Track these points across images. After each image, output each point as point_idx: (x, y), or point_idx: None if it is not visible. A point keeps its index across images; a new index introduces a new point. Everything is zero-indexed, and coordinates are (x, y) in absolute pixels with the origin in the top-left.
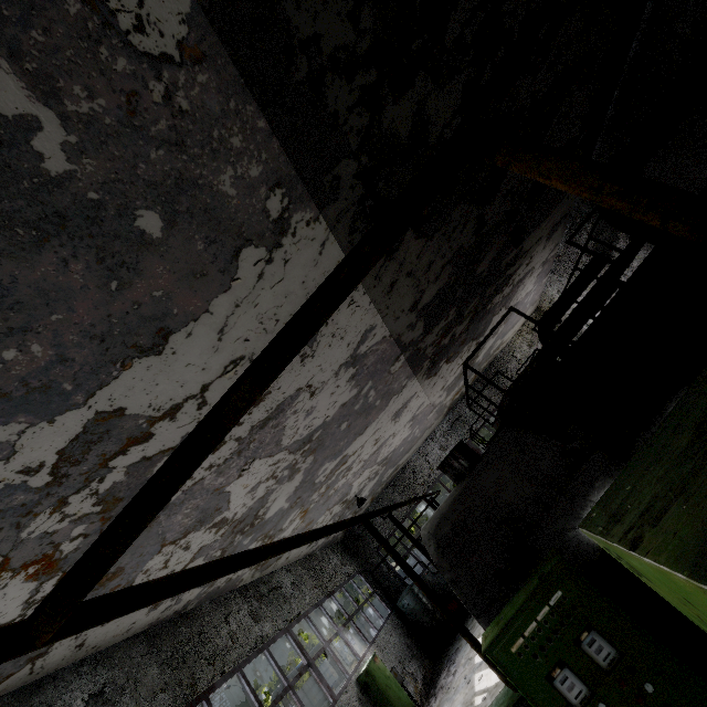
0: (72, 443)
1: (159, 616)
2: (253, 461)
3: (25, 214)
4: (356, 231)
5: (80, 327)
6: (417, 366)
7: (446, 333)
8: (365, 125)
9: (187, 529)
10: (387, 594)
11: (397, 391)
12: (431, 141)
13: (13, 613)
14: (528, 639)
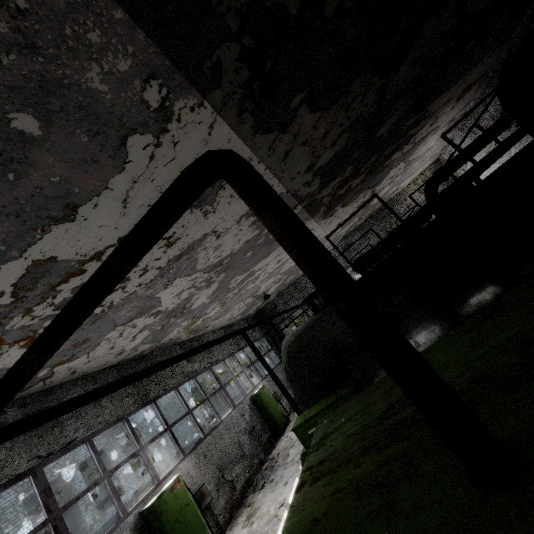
0: (21, 279)
1: (124, 358)
2: (174, 279)
3: None
4: (245, 111)
5: None
6: (313, 211)
7: (343, 185)
8: (244, 3)
9: (131, 318)
10: (280, 351)
11: None
12: (327, 13)
13: None
14: None
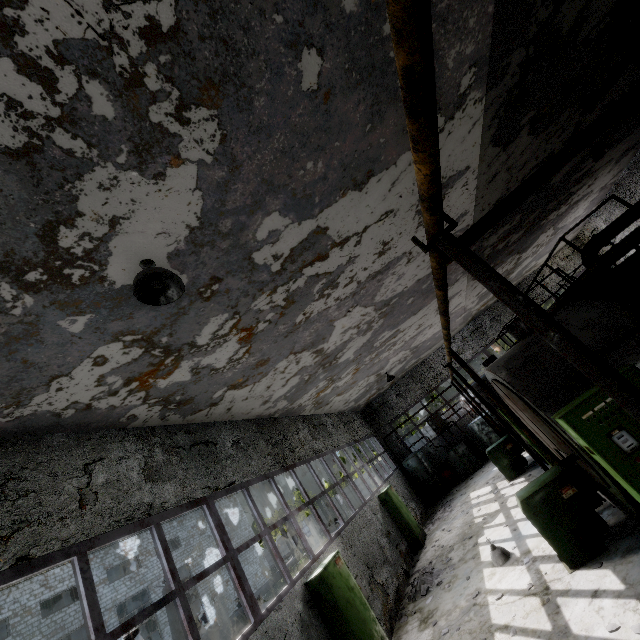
0: (298, 245)
1: (262, 412)
2: (356, 306)
3: (361, 63)
4: (497, 117)
5: (341, 155)
6: None
7: (505, 238)
8: (545, 18)
9: (305, 346)
10: (394, 455)
11: (451, 283)
12: (579, 40)
13: (222, 363)
14: (596, 412)
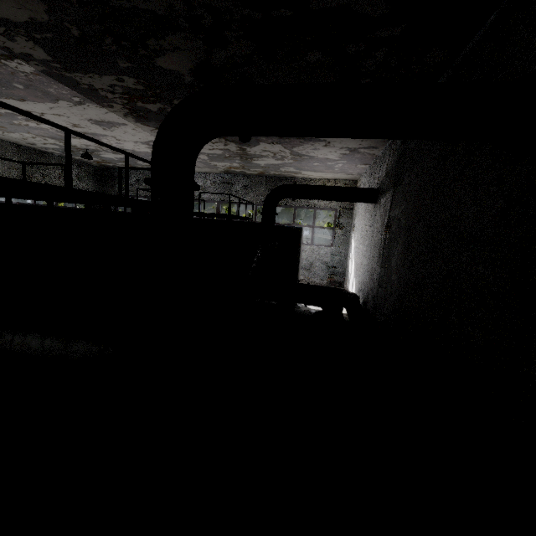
0: None
1: None
2: None
3: None
4: None
5: None
6: (91, 96)
7: (141, 98)
8: None
9: None
10: None
11: (65, 99)
12: None
13: None
14: None
